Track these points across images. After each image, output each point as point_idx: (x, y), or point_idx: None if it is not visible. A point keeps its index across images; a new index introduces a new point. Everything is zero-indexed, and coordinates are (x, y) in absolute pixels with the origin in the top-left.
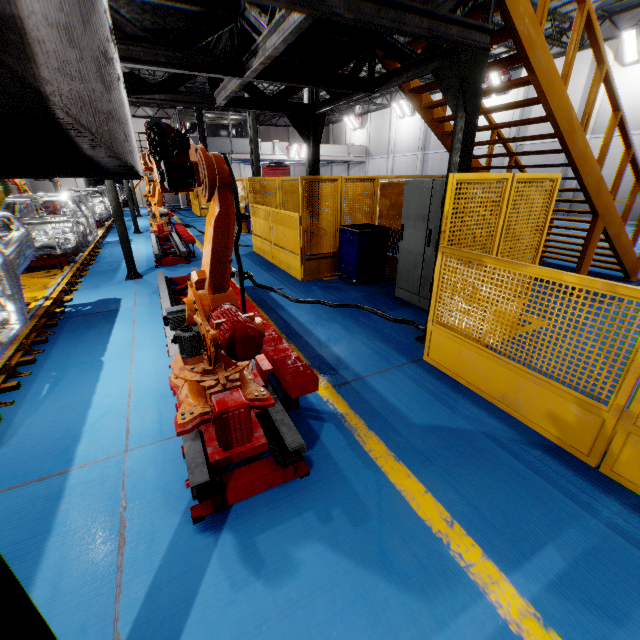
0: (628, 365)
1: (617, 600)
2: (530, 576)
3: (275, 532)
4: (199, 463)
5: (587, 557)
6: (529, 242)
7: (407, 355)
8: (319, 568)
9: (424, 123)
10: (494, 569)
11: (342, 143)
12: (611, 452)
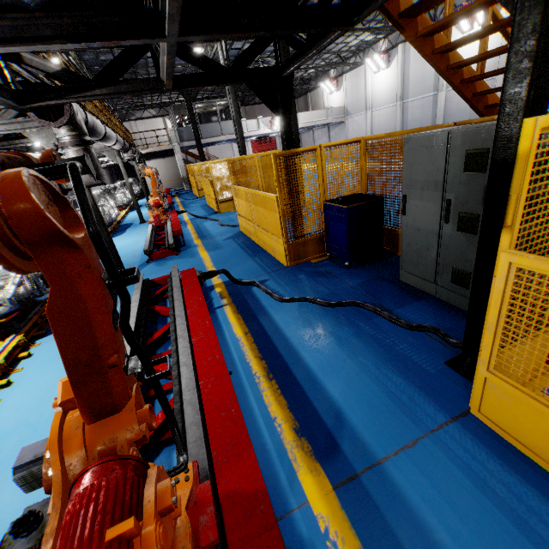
0: None
1: None
2: None
3: None
4: None
5: None
6: None
7: (441, 402)
8: None
9: (400, 72)
10: None
11: (320, 108)
12: None
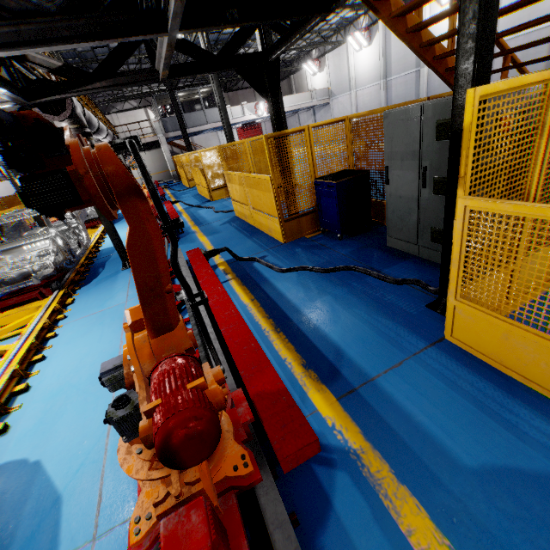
0: None
1: None
2: None
3: None
4: None
5: None
6: None
7: (422, 334)
8: None
9: (382, 50)
10: None
11: (304, 90)
12: None
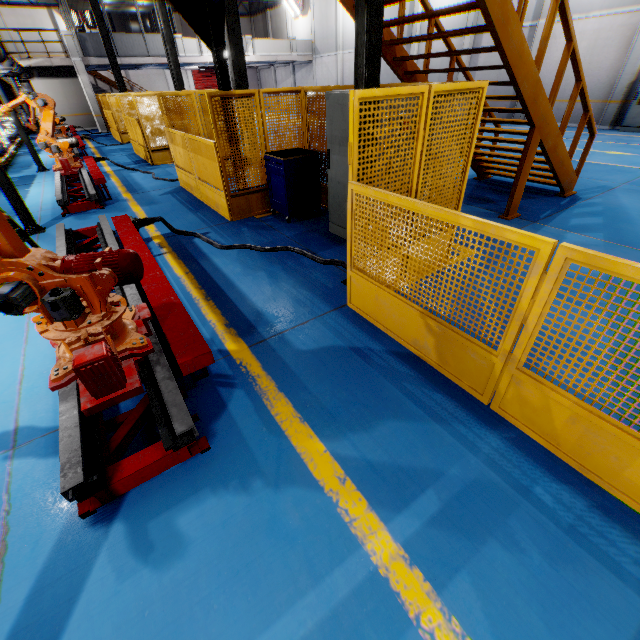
0: (515, 312)
1: (478, 532)
2: (406, 522)
3: (168, 515)
4: (74, 463)
5: (461, 495)
6: (454, 167)
7: (331, 302)
8: (209, 545)
9: None
10: (375, 520)
11: (283, 37)
12: (500, 392)
